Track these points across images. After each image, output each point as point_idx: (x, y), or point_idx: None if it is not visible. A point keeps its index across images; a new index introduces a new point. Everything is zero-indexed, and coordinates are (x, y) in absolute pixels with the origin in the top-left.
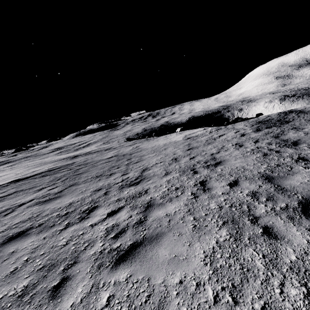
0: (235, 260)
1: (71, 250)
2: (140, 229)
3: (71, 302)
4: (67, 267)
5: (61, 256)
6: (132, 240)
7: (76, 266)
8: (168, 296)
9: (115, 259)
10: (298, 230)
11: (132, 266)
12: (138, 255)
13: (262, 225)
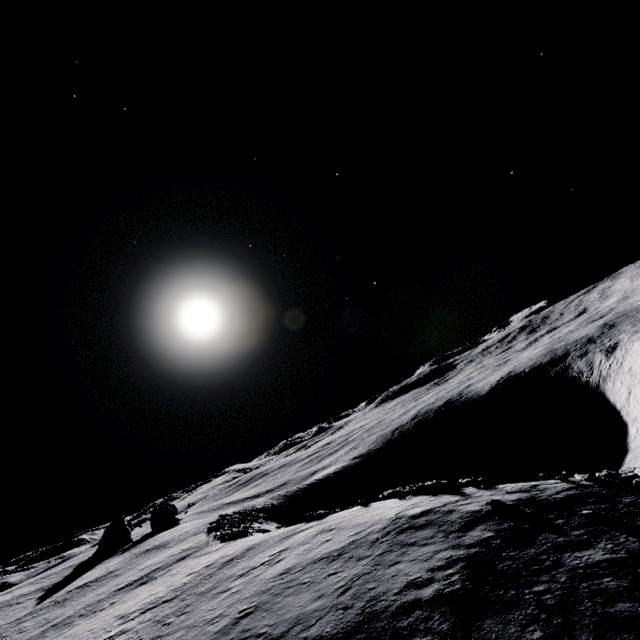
0: None
1: None
2: None
3: None
4: None
5: None
6: None
7: None
8: None
9: None
10: None
11: None
12: None
13: None
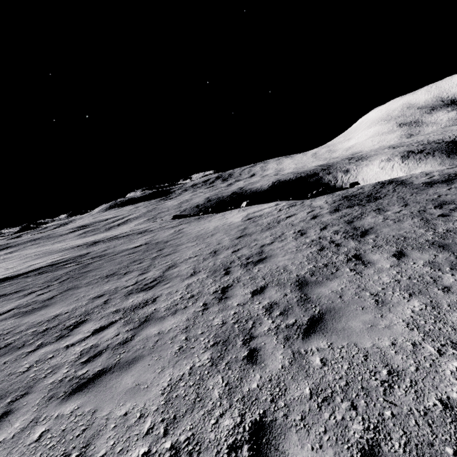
0: (195, 389)
1: (29, 378)
2: (119, 351)
3: (2, 438)
4: (15, 399)
5: (14, 386)
6: (103, 365)
7: (26, 398)
8: (104, 429)
9: (71, 389)
10: (283, 353)
11: (86, 397)
12: (99, 384)
13: (252, 347)
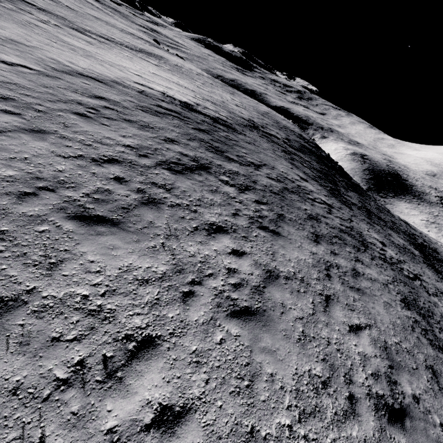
0: None
1: None
2: None
3: None
4: None
5: None
6: None
7: None
8: None
9: None
10: None
11: None
12: None
13: None
